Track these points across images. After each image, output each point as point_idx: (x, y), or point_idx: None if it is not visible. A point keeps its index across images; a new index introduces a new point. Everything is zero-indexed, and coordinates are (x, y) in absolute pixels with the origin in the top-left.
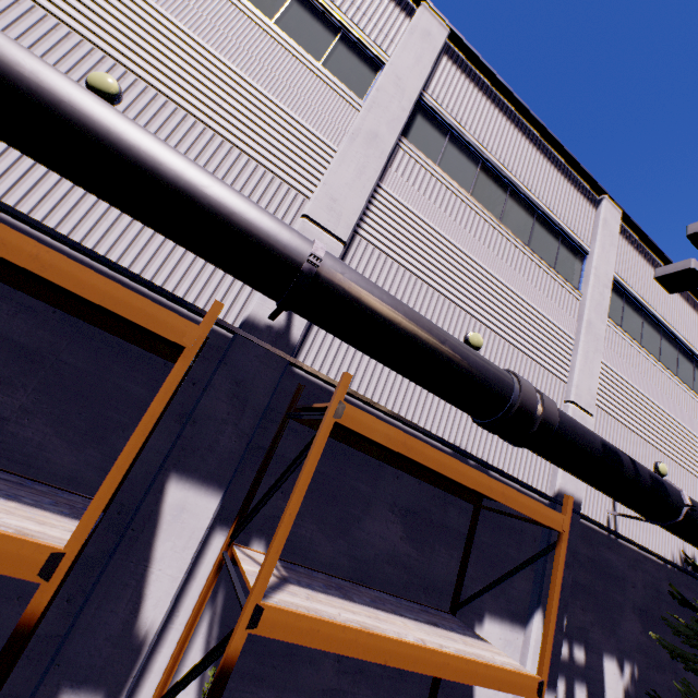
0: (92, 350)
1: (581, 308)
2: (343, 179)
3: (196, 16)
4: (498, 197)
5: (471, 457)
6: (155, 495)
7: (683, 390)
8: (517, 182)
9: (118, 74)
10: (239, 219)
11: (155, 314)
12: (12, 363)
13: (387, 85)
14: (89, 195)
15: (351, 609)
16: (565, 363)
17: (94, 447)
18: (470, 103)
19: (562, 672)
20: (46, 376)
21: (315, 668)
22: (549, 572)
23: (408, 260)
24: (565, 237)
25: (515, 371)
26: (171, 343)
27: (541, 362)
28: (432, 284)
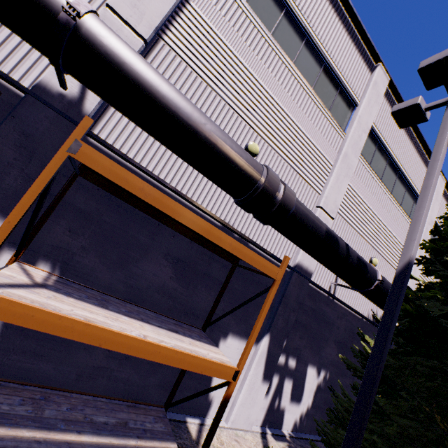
0: None
1: (343, 144)
2: None
3: None
4: (295, 43)
5: (234, 230)
6: None
7: (402, 215)
8: (312, 34)
9: None
10: None
11: None
12: None
13: None
14: None
15: (93, 310)
16: (322, 181)
17: None
18: None
19: (278, 372)
20: None
21: (89, 352)
22: (279, 312)
23: (206, 73)
24: (343, 89)
25: (282, 178)
26: None
27: (304, 176)
28: (225, 98)
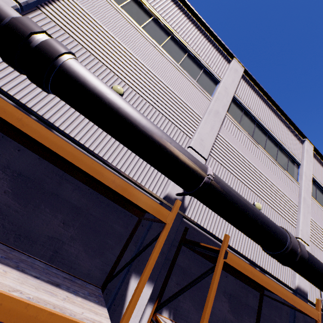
0: (102, 208)
1: (300, 190)
2: (205, 131)
3: (152, 62)
4: (263, 138)
5: (259, 267)
6: (125, 286)
7: None
8: (271, 132)
9: (122, 85)
10: (181, 158)
11: (155, 207)
12: (69, 214)
13: (222, 91)
14: (107, 136)
15: None
16: (294, 218)
17: (99, 258)
18: (251, 98)
19: None
20: (82, 221)
21: None
22: None
23: (229, 166)
24: (290, 156)
25: (274, 221)
26: (139, 208)
27: (284, 217)
28: (239, 178)
